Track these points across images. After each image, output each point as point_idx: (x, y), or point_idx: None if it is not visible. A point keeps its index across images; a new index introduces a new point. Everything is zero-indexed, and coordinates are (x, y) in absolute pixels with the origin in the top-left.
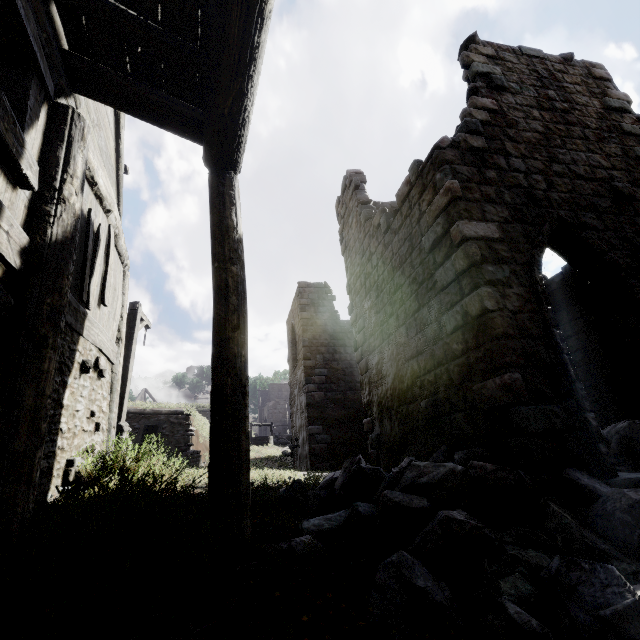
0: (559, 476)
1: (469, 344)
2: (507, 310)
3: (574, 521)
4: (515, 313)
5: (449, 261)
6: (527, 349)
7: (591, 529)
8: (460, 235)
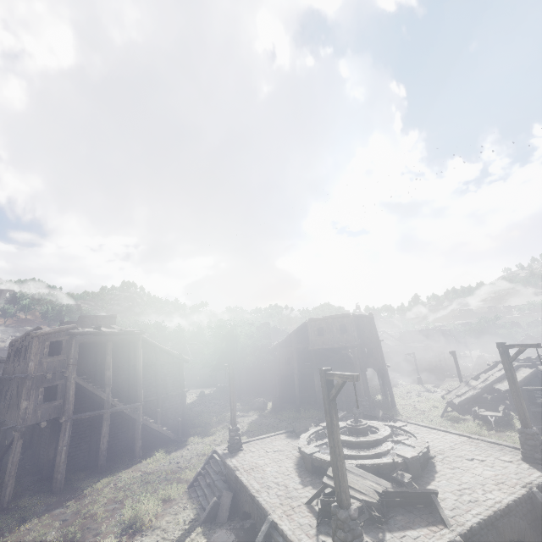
0: None
1: None
2: None
3: None
4: None
5: None
6: None
7: None
8: None
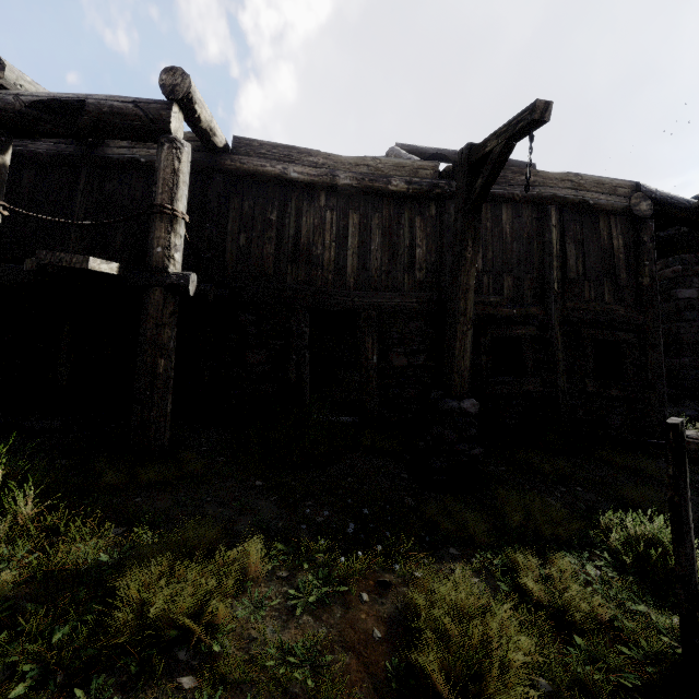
0: (693, 394)
1: (667, 343)
2: (690, 333)
3: (692, 404)
4: (693, 334)
5: (666, 304)
6: (694, 350)
7: (697, 407)
8: (675, 297)
